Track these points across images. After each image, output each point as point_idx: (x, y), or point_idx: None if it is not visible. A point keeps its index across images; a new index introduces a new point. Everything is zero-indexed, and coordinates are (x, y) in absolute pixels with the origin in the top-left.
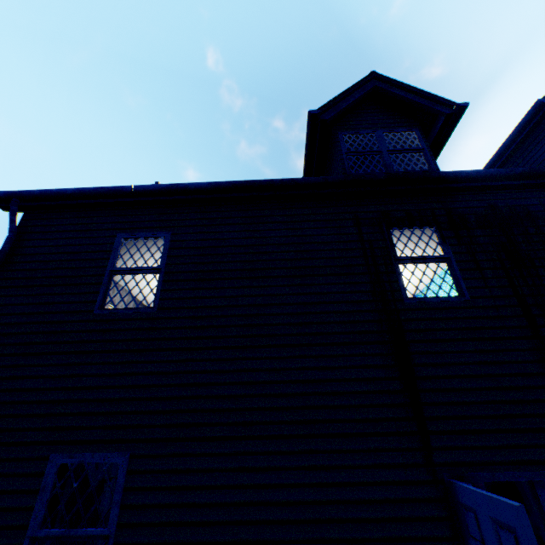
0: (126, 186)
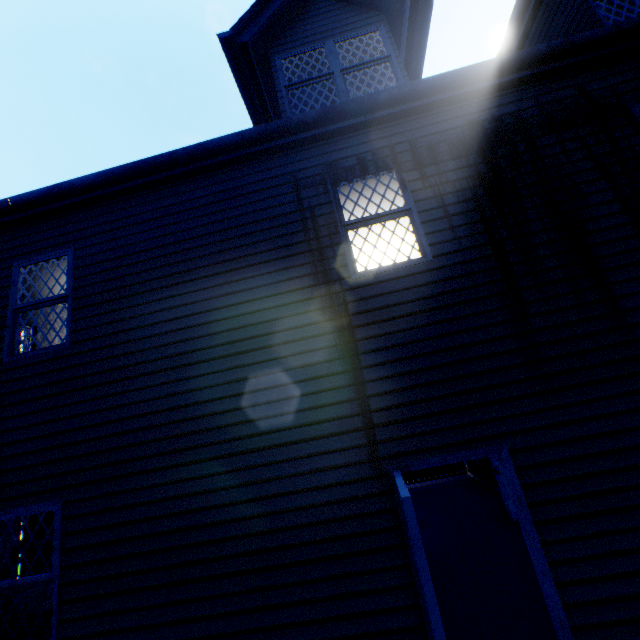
0: (1, 200)
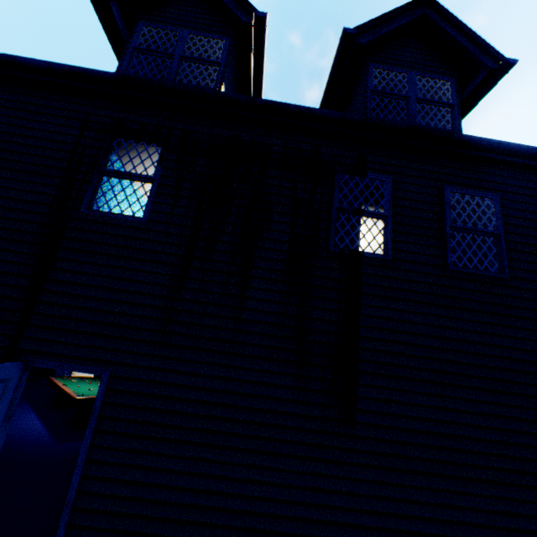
0: None
